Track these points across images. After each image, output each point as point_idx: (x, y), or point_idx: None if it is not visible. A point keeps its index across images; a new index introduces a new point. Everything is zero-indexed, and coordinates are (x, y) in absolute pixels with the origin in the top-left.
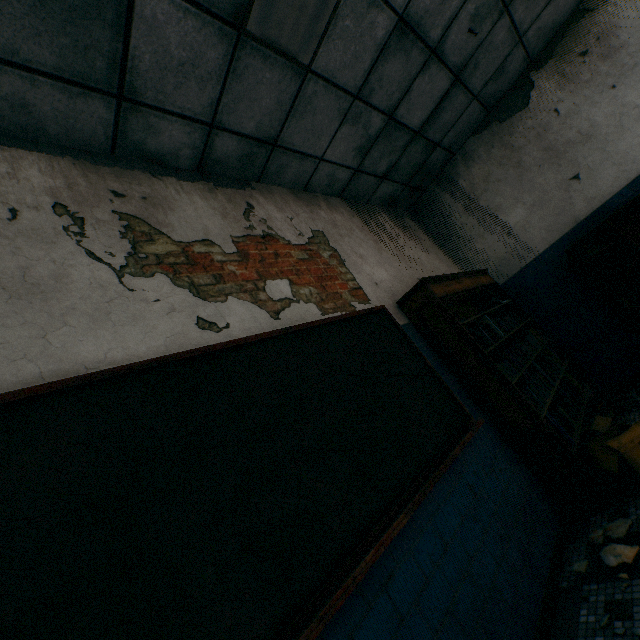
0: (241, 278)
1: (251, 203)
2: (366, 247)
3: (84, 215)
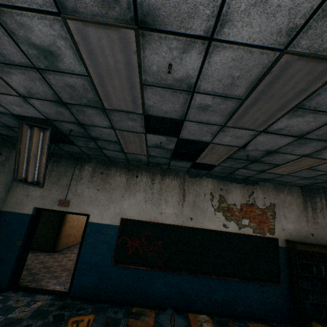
0: (237, 216)
1: (253, 191)
2: (292, 213)
3: (214, 195)
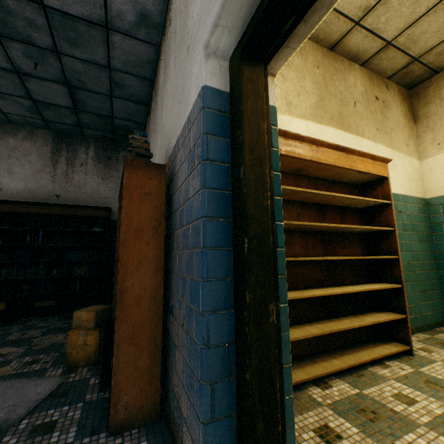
0: None
1: None
2: (27, 167)
3: None
